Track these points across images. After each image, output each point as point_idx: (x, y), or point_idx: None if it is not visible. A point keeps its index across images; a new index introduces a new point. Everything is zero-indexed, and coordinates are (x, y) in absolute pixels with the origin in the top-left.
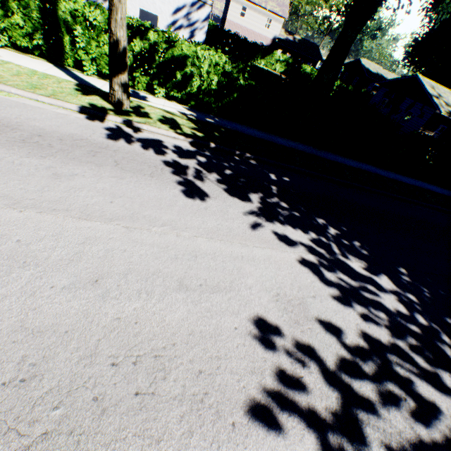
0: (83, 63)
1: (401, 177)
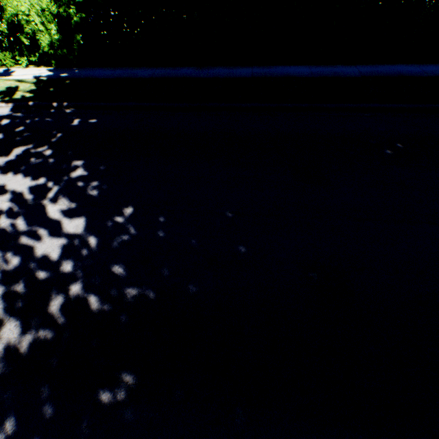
0: None
1: (346, 70)
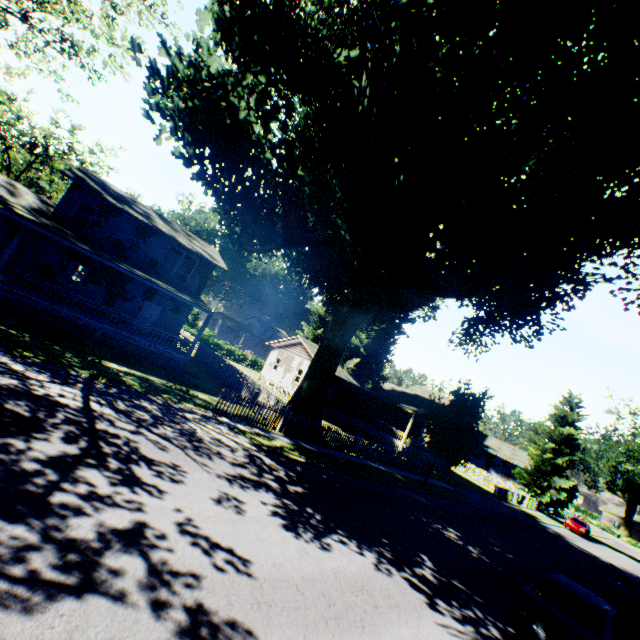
0: None
1: None
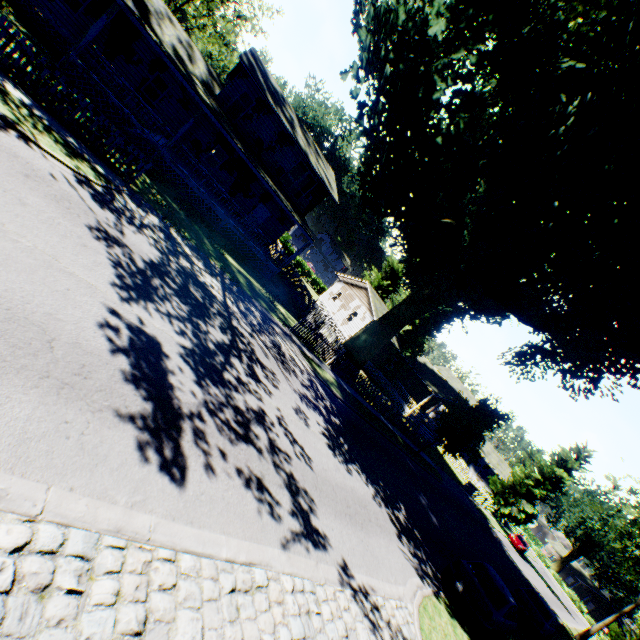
0: None
1: None
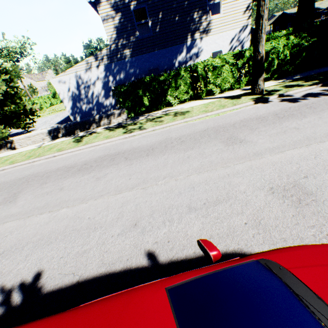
0: (211, 91)
1: None
